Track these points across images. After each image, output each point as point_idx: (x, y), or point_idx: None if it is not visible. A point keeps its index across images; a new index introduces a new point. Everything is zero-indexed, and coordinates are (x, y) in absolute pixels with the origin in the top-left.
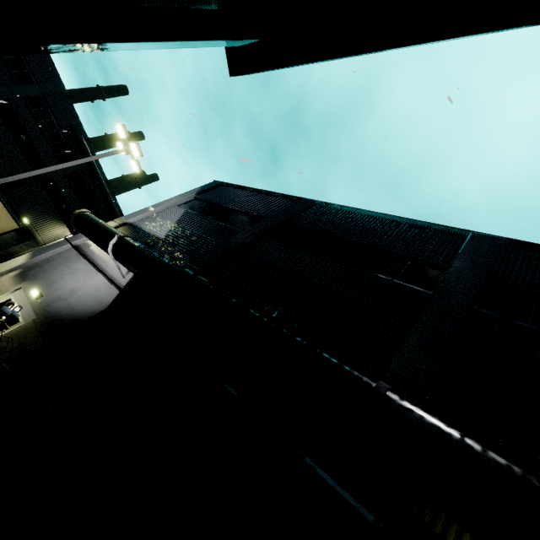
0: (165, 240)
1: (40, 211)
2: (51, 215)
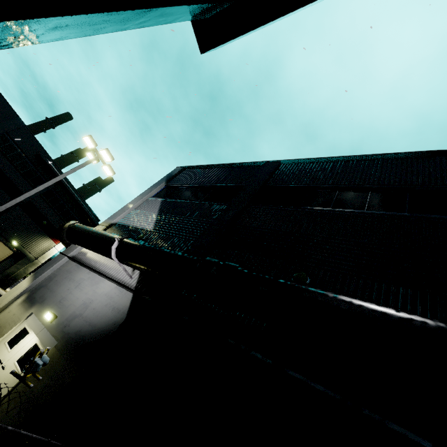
0: (156, 230)
1: (26, 231)
2: (35, 233)
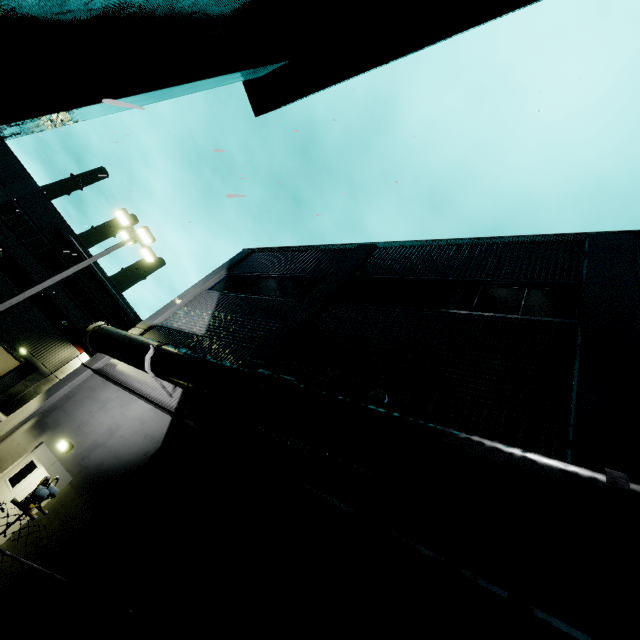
0: (208, 335)
1: (38, 335)
2: (51, 337)
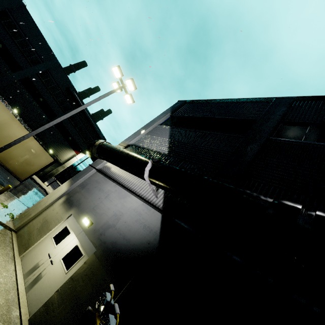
0: (171, 154)
1: (58, 144)
2: (64, 145)
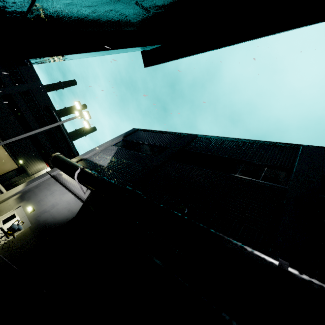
0: (108, 167)
1: (29, 155)
2: (35, 157)
